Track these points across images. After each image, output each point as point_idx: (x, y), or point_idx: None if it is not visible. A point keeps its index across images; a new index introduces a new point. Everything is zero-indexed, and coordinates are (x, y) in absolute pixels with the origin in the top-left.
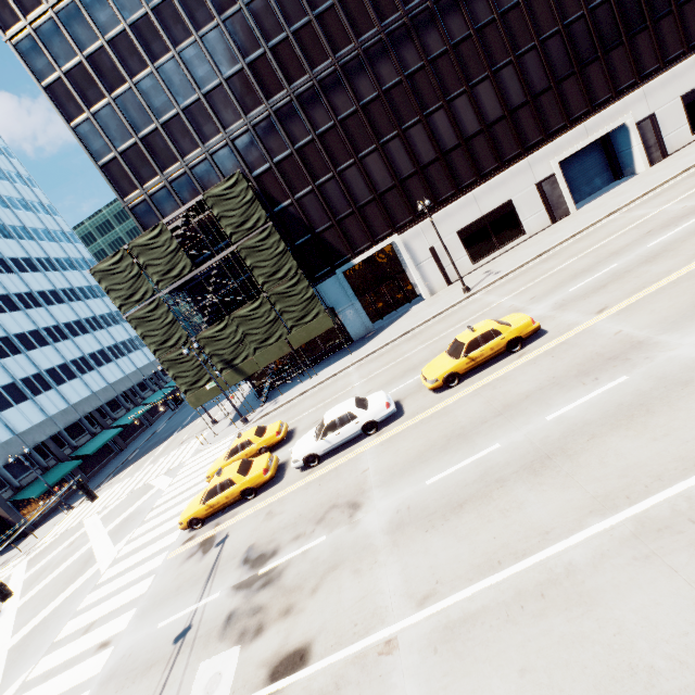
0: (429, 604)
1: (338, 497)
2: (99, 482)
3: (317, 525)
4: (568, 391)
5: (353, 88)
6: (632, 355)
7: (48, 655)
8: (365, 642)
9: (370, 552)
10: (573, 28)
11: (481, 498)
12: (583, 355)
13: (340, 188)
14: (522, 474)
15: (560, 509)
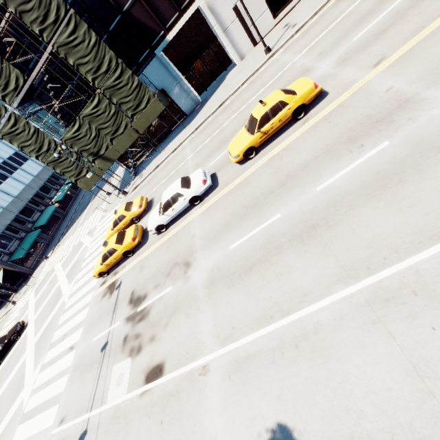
0: (227, 344)
1: (178, 257)
2: (57, 240)
3: (167, 278)
4: (337, 160)
5: None
6: (397, 116)
7: (50, 351)
8: (192, 365)
9: (196, 301)
10: None
11: (264, 263)
12: (355, 119)
13: None
14: (294, 242)
15: (317, 276)
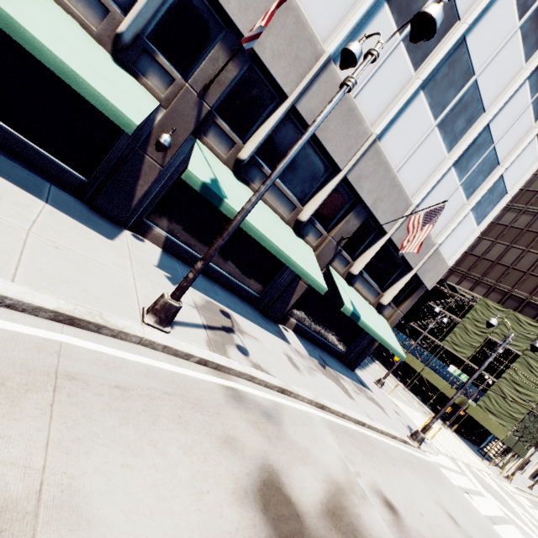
0: None
1: None
2: None
3: None
4: None
5: None
6: None
7: None
8: None
9: None
10: None
11: None
12: None
13: None
14: None
15: None
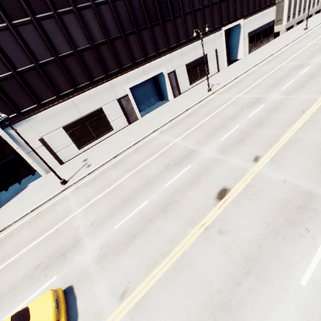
0: None
1: None
2: None
3: None
4: None
5: None
6: None
7: None
8: None
9: None
10: (133, 1)
11: None
12: None
13: None
14: None
15: None
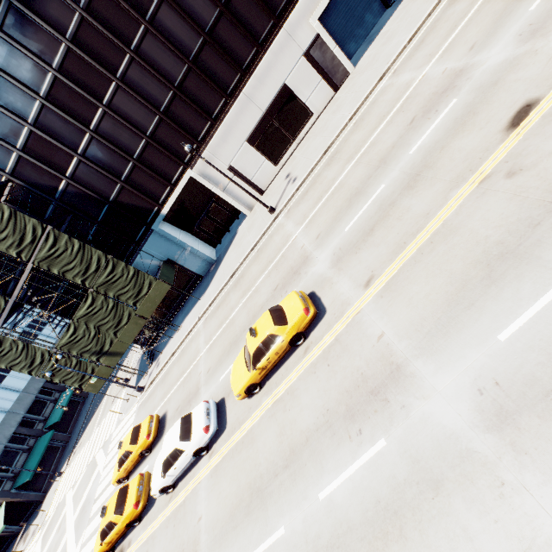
0: None
1: None
2: (74, 442)
3: None
4: (337, 447)
5: (46, 19)
6: (391, 394)
7: None
8: None
9: None
10: None
11: None
12: (351, 375)
13: (106, 146)
14: None
15: None
